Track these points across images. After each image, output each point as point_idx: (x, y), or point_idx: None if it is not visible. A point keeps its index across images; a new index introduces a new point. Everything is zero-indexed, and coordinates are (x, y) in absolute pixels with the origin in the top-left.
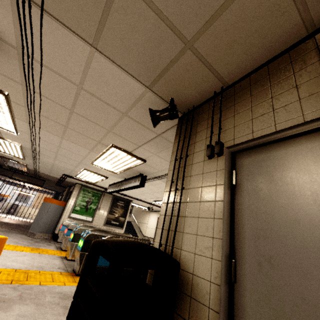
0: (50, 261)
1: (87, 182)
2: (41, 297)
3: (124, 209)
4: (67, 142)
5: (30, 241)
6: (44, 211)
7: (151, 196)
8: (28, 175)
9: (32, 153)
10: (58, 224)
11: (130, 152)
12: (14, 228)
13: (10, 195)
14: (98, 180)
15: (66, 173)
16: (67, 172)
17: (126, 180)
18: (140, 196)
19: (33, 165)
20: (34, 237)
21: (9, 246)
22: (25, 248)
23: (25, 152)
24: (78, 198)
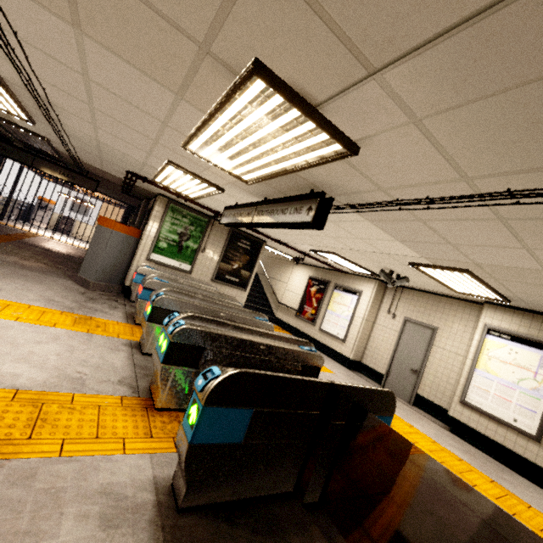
0: (106, 358)
1: (179, 195)
2: (47, 521)
3: (250, 256)
4: (101, 54)
5: (80, 296)
6: (100, 243)
7: (311, 241)
8: (64, 166)
9: (36, 103)
10: (129, 270)
11: (316, 108)
12: (59, 264)
13: (59, 201)
14: (202, 193)
15: (132, 170)
16: (134, 167)
17: (270, 202)
18: (287, 238)
19: (60, 141)
20: (88, 288)
21: (31, 311)
22: (63, 317)
23: (20, 98)
24: (162, 225)
